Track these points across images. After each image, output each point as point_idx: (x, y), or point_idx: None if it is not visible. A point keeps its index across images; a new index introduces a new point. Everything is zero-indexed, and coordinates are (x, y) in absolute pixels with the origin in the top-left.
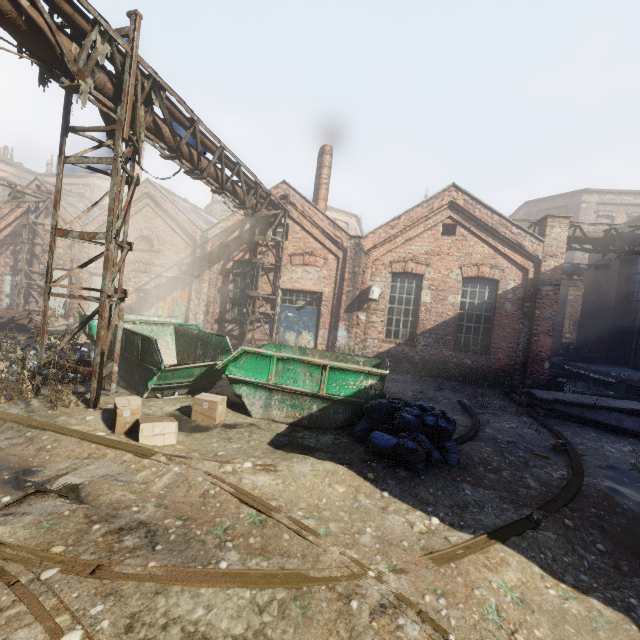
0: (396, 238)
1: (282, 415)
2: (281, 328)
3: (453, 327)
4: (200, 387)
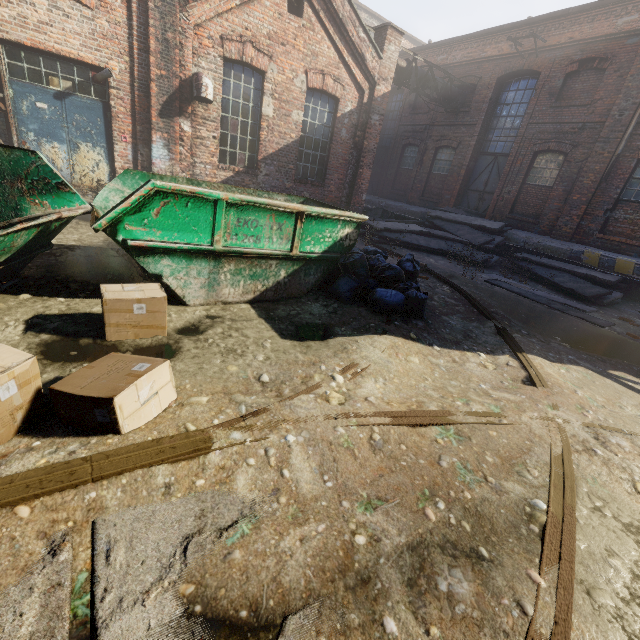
0: None
1: (238, 292)
2: (28, 133)
3: (295, 153)
4: (6, 271)
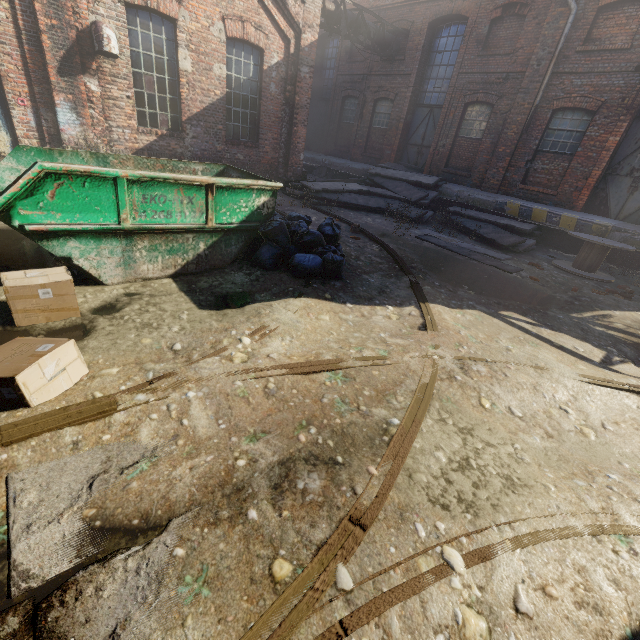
0: None
1: (157, 268)
2: None
3: (223, 112)
4: None
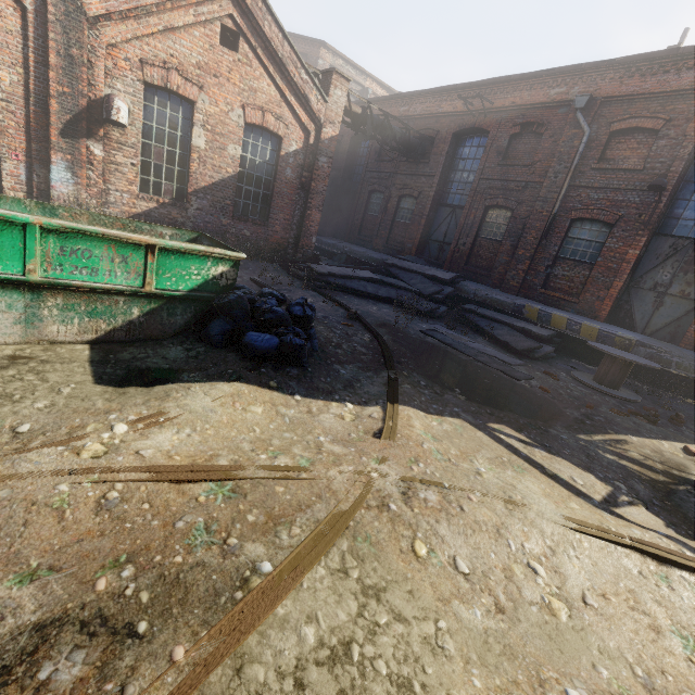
0: (149, 16)
1: (71, 331)
2: None
3: (233, 189)
4: None
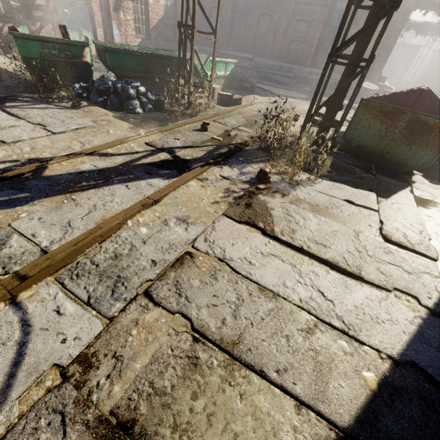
0: None
1: None
2: None
3: (164, 24)
4: None
